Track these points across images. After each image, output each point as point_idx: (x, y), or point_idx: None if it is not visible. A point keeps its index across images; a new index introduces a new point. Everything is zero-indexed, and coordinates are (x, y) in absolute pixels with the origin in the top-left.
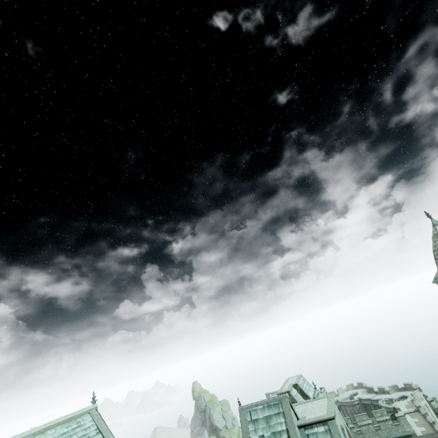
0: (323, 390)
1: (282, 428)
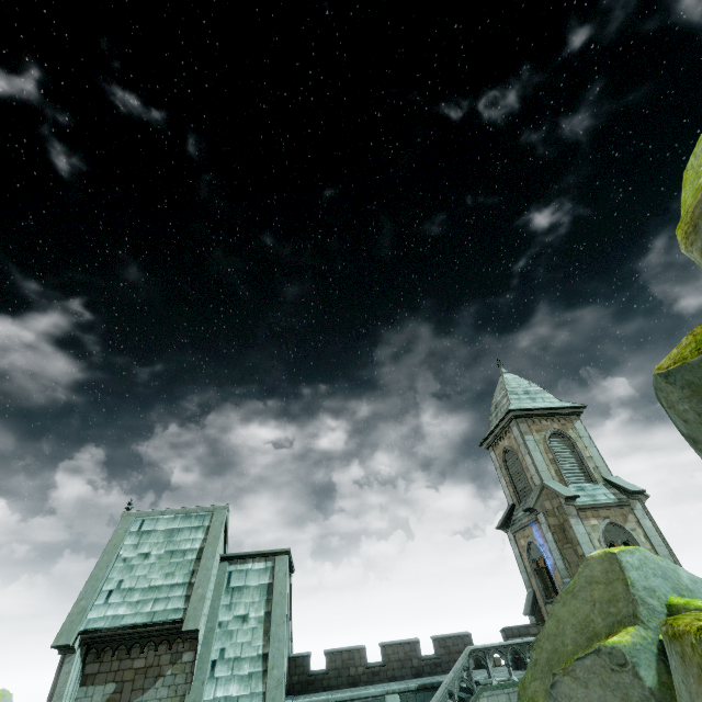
0: None
1: (194, 545)
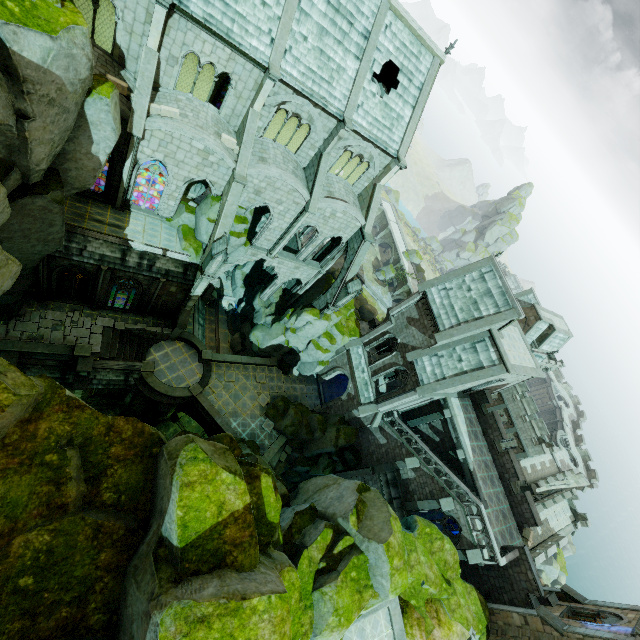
0: (559, 364)
1: (483, 312)
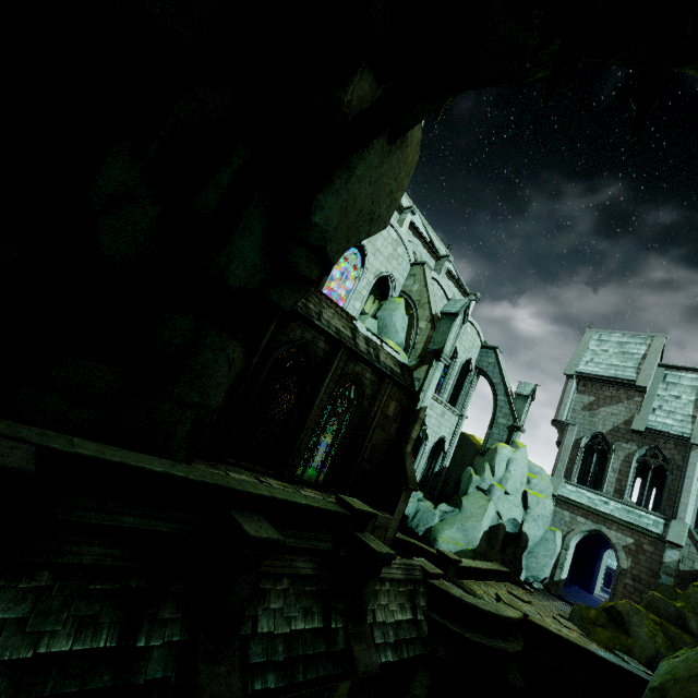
0: None
1: (639, 352)
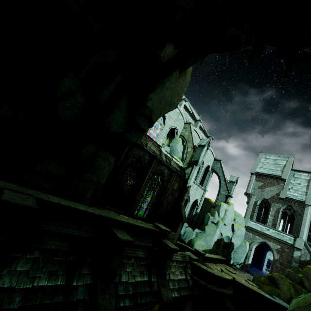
0: None
1: (282, 163)
